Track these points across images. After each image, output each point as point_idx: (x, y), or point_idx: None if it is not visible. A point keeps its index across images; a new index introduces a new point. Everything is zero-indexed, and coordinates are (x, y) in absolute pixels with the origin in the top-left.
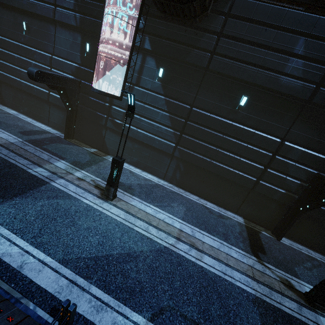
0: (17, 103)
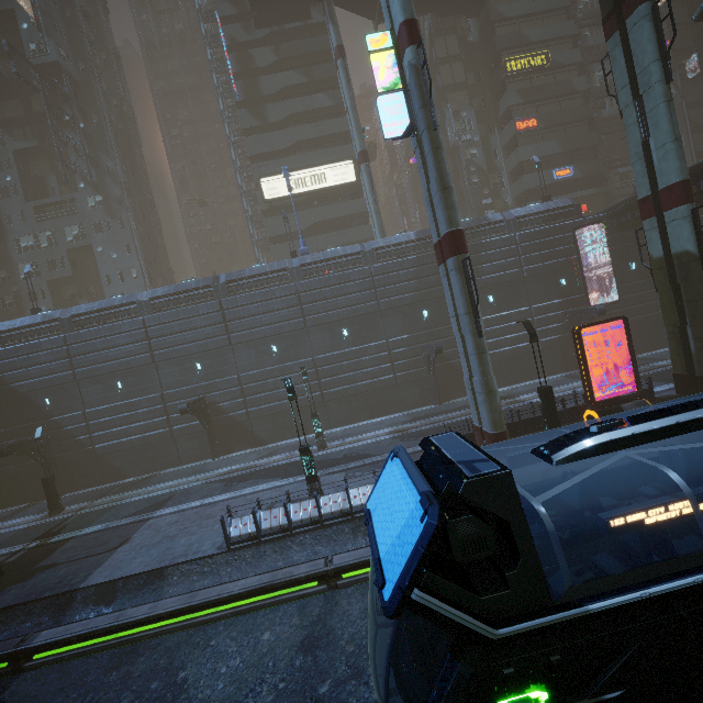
0: (497, 379)
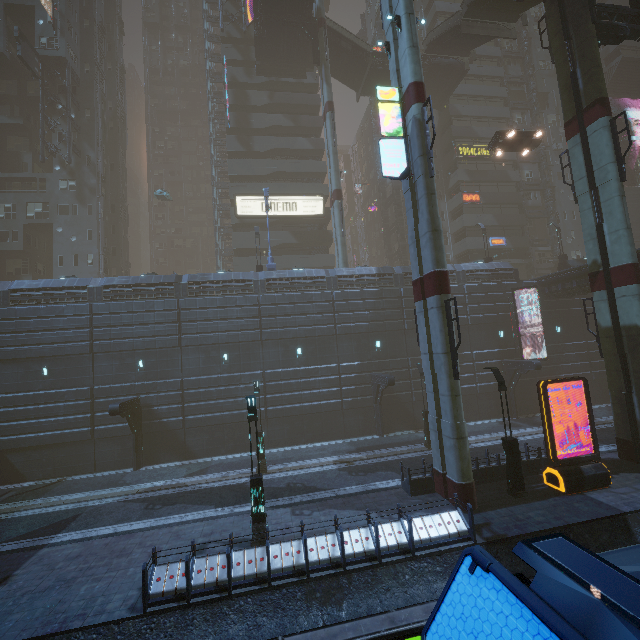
0: None
